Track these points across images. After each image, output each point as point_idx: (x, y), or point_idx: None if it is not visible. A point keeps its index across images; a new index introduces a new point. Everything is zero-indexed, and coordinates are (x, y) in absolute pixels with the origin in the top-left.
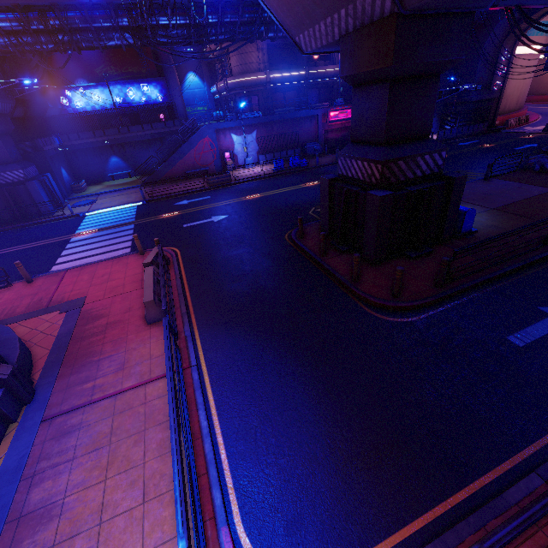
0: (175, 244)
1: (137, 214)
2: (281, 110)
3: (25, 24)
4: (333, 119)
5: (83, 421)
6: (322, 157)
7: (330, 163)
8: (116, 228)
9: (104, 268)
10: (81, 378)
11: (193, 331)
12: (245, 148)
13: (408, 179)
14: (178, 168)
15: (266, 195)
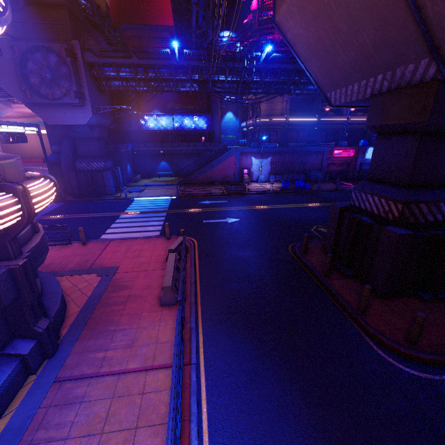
0: (194, 235)
1: (170, 205)
2: (294, 144)
3: (134, 74)
4: (336, 155)
5: (86, 395)
6: (323, 183)
7: (330, 190)
8: (153, 213)
9: (137, 244)
10: (96, 344)
11: (198, 323)
12: (260, 168)
13: (428, 221)
14: (207, 175)
15: (273, 208)
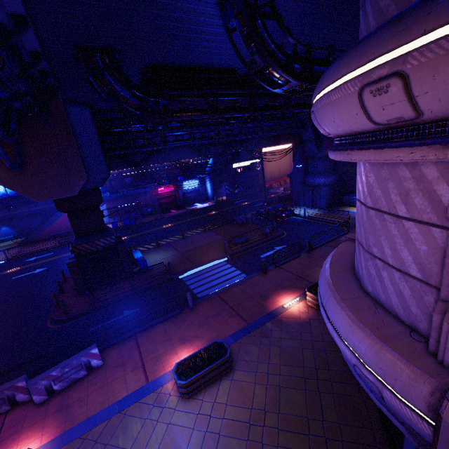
0: None
1: None
2: (123, 191)
3: None
4: (161, 192)
5: None
6: (153, 215)
7: (150, 221)
8: None
9: None
10: None
11: None
12: None
13: (94, 251)
14: (47, 232)
15: None
